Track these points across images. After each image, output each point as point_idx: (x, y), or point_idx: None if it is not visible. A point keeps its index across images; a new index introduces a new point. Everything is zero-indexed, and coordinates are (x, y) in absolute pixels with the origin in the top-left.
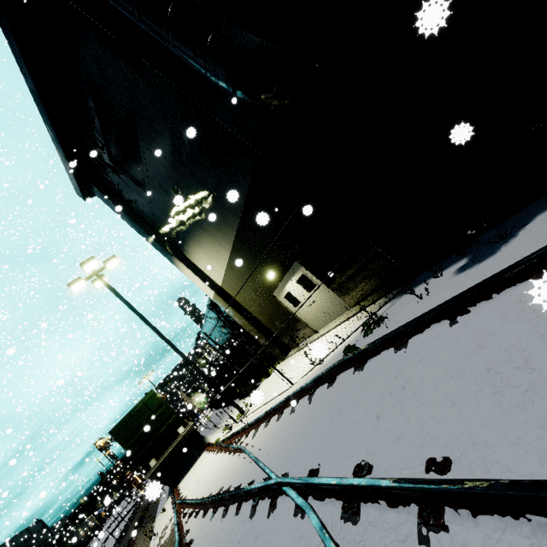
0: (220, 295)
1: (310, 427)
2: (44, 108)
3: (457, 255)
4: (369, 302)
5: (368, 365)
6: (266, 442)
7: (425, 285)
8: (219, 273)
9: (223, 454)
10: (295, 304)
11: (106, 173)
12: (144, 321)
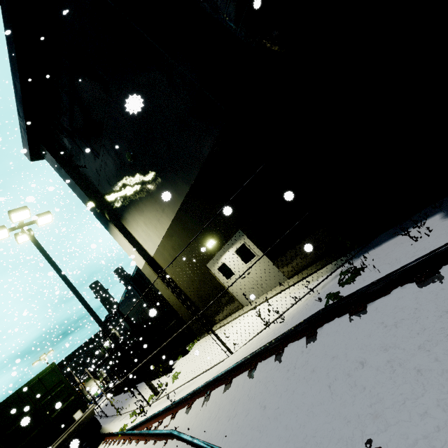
0: (151, 265)
1: (304, 390)
2: (17, 66)
3: (433, 208)
4: (312, 270)
5: (374, 307)
6: (213, 421)
7: (390, 243)
8: (154, 243)
9: (134, 444)
10: (227, 276)
11: (61, 137)
12: (64, 281)
